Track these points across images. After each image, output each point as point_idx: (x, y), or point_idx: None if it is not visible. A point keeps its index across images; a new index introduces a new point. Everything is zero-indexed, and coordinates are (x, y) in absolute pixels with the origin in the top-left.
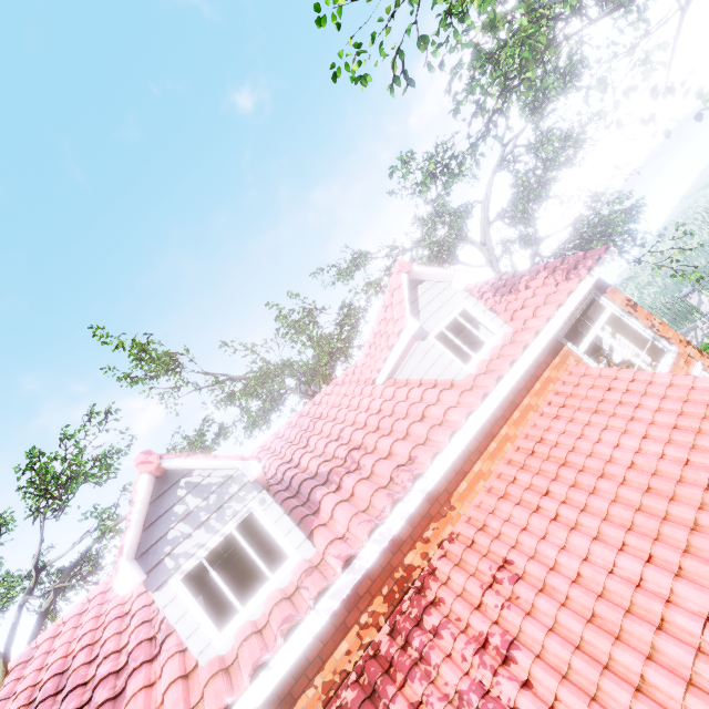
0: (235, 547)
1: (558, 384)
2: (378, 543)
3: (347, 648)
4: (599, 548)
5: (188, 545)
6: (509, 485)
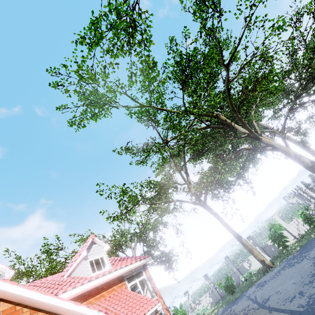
0: None
1: (116, 292)
2: None
3: None
4: None
5: None
6: None
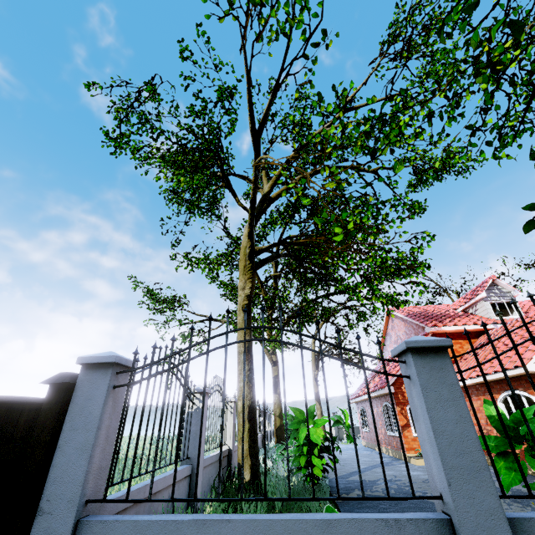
0: (501, 306)
1: None
2: None
3: None
4: None
5: (493, 298)
6: None
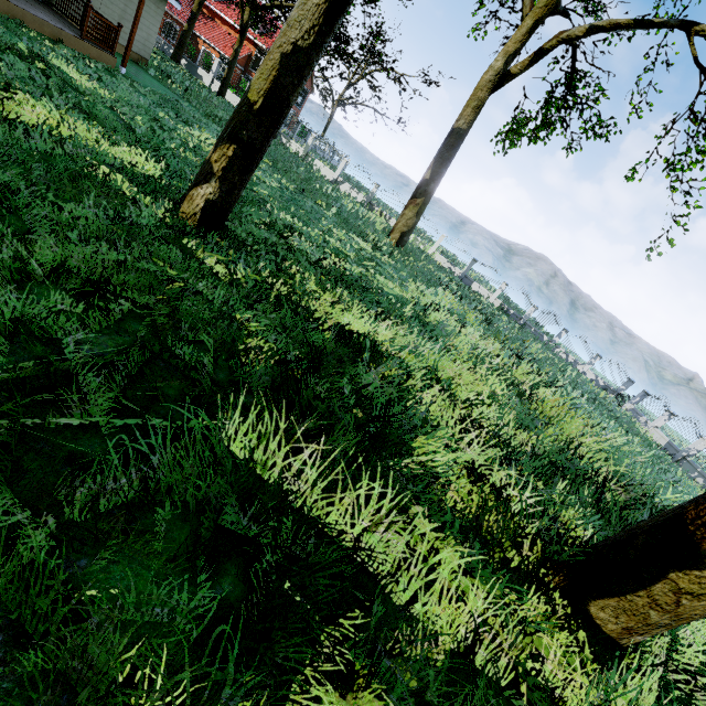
0: None
1: (248, 47)
2: (213, 8)
3: (206, 12)
4: (214, 35)
5: None
6: (227, 33)
